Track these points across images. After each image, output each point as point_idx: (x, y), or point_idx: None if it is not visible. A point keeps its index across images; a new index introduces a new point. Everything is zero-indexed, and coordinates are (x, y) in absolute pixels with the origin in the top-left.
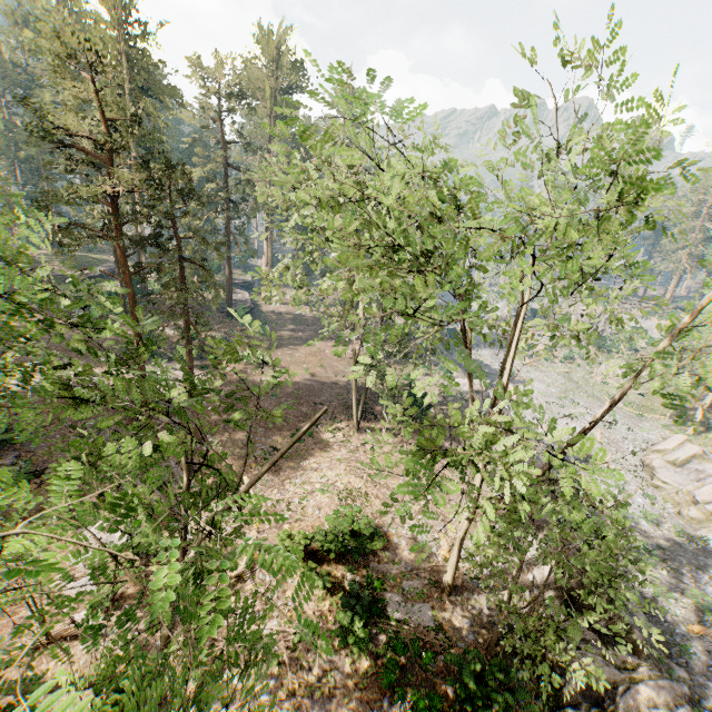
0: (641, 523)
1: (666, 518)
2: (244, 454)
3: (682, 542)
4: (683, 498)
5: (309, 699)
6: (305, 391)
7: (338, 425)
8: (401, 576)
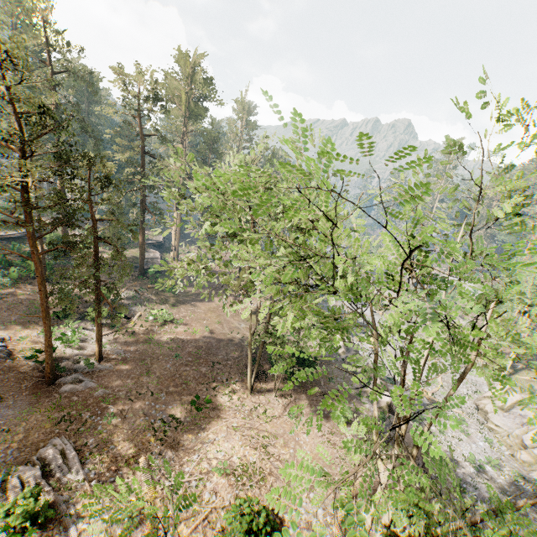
0: (486, 468)
1: (504, 462)
2: (143, 427)
3: (521, 486)
4: (514, 441)
5: None
6: (204, 349)
7: (234, 386)
8: None
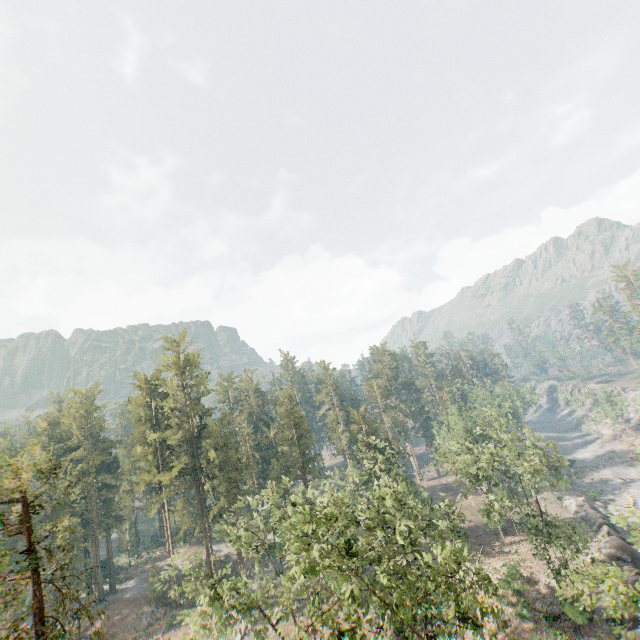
0: None
1: None
2: None
3: None
4: None
5: (513, 632)
6: (469, 531)
7: (494, 544)
8: (541, 598)
